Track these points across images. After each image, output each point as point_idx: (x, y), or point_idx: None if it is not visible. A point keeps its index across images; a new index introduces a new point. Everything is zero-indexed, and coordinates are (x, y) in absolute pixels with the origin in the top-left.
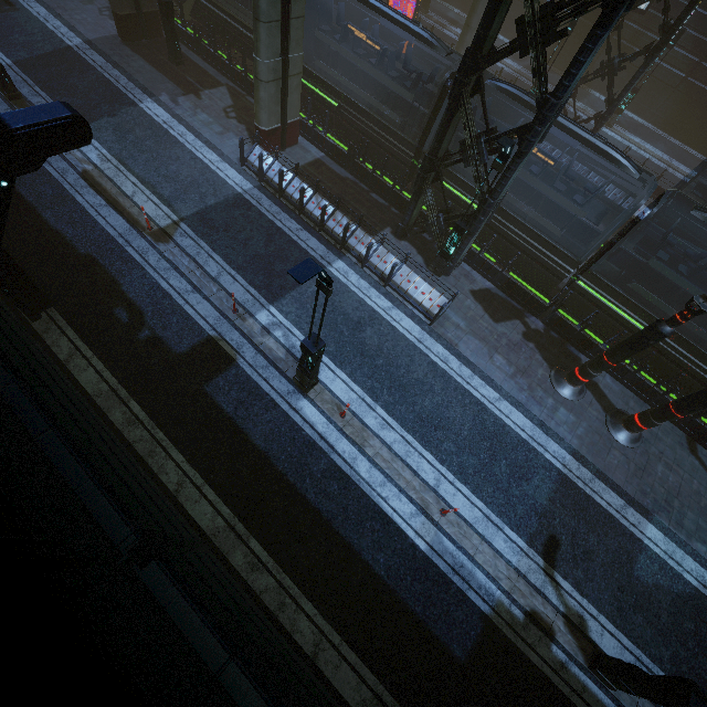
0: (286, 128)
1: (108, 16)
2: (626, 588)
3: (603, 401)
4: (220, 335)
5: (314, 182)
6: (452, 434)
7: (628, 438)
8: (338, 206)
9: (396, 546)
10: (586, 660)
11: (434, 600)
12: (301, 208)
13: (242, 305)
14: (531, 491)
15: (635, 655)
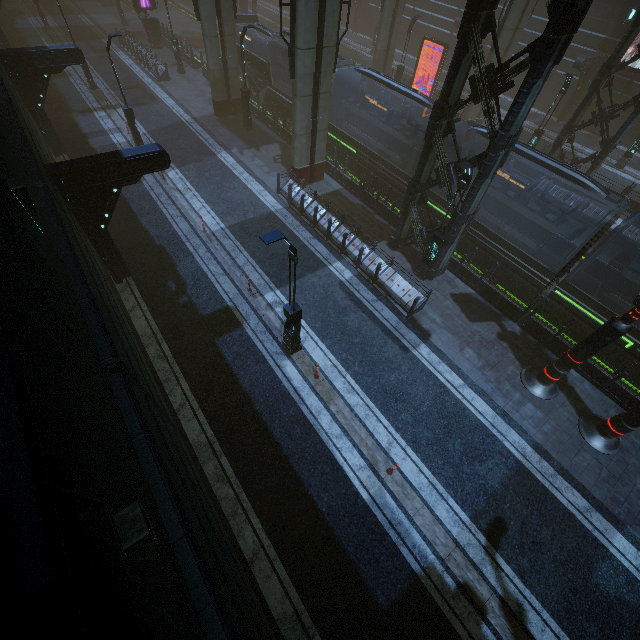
0: (314, 168)
1: (211, 103)
2: (580, 591)
3: (578, 405)
4: (235, 306)
5: (330, 206)
6: (411, 408)
7: (601, 442)
8: (343, 221)
9: (340, 490)
10: None
11: (367, 545)
12: (314, 222)
13: (256, 287)
14: (483, 472)
15: None
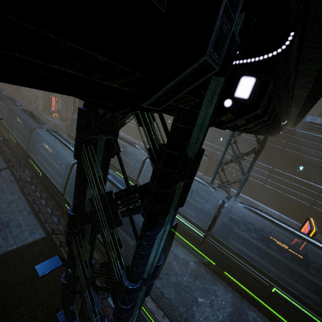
0: None
1: None
2: None
3: None
4: None
5: None
6: None
7: None
8: None
9: None
10: None
11: None
12: None
13: None
14: None
15: None
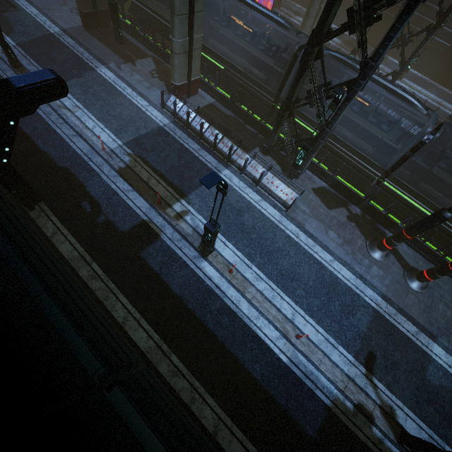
0: (191, 83)
1: (76, 13)
2: (421, 388)
3: (402, 261)
4: (150, 219)
5: (209, 118)
6: (302, 284)
7: (419, 286)
8: (225, 133)
9: (267, 359)
10: (395, 437)
11: (293, 396)
12: (201, 135)
13: (164, 199)
14: (356, 322)
15: (429, 434)
